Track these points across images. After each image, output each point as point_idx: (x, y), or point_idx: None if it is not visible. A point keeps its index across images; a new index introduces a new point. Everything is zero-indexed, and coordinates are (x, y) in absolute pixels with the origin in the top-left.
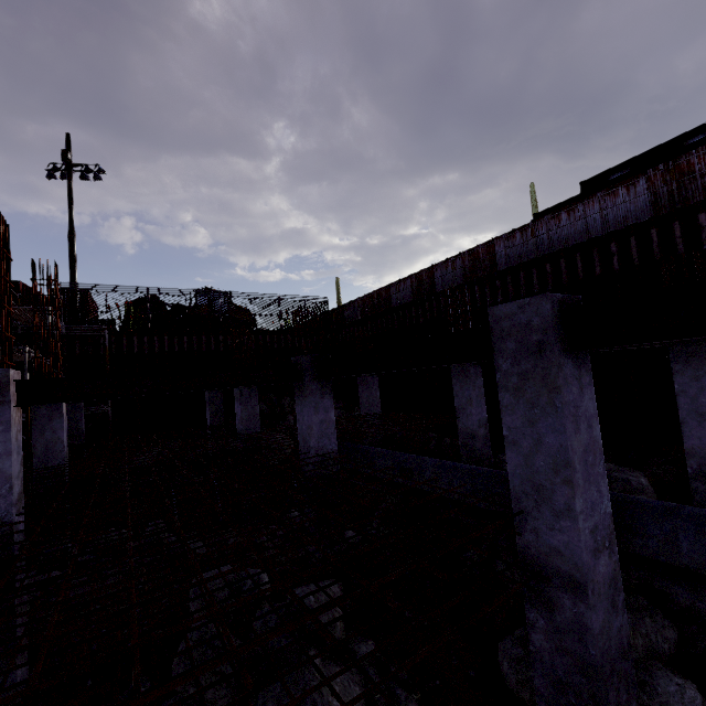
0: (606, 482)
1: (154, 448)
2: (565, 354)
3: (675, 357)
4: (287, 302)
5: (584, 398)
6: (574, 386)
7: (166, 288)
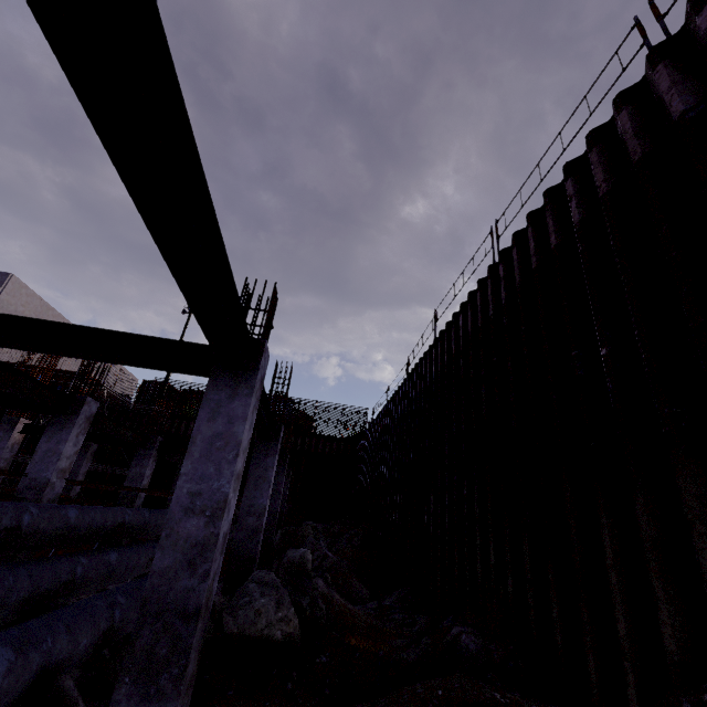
0: None
1: None
2: None
3: None
4: (324, 409)
5: None
6: None
7: None
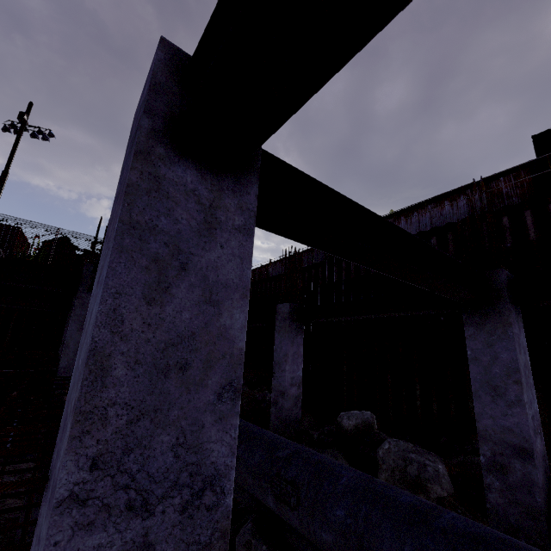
0: (231, 432)
1: (6, 370)
2: (177, 147)
3: (469, 319)
4: None
5: (211, 245)
6: (184, 210)
7: (76, 232)
